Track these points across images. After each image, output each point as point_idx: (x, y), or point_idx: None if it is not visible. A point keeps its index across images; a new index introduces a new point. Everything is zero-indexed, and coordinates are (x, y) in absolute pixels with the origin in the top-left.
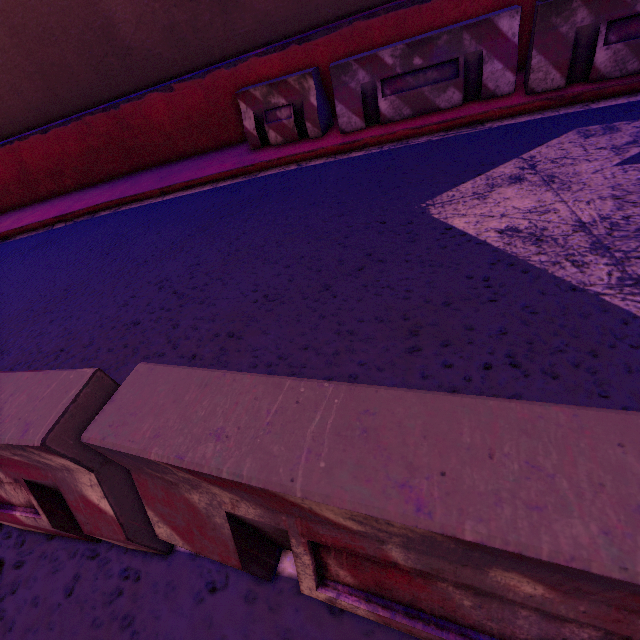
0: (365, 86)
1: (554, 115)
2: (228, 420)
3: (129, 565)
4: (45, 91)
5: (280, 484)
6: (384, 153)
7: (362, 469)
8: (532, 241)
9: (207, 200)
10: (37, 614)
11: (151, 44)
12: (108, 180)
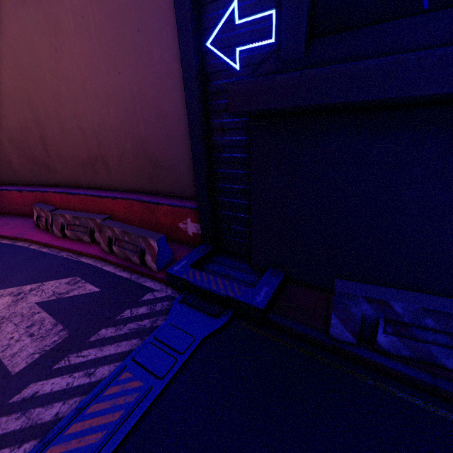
0: (63, 223)
1: (93, 265)
2: None
3: None
4: None
5: None
6: (46, 255)
7: None
8: None
9: None
10: None
11: (25, 172)
12: None
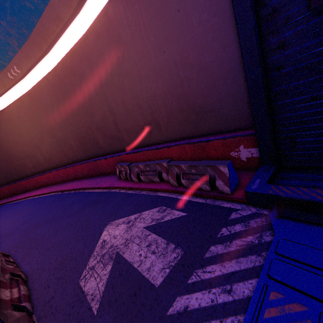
0: (137, 171)
1: (169, 196)
2: None
3: None
4: (85, 154)
5: None
6: (133, 194)
7: None
8: (101, 247)
9: (95, 196)
10: None
11: (106, 147)
12: (93, 176)
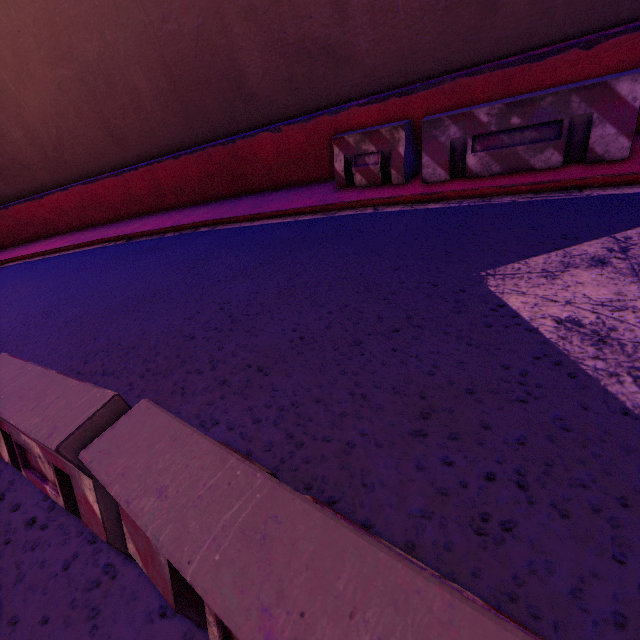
0: (455, 141)
1: None
2: (174, 480)
3: (112, 561)
4: (184, 126)
5: (179, 562)
6: (461, 209)
7: (243, 577)
8: (593, 341)
9: (285, 231)
10: (40, 576)
11: (271, 92)
12: (216, 200)
